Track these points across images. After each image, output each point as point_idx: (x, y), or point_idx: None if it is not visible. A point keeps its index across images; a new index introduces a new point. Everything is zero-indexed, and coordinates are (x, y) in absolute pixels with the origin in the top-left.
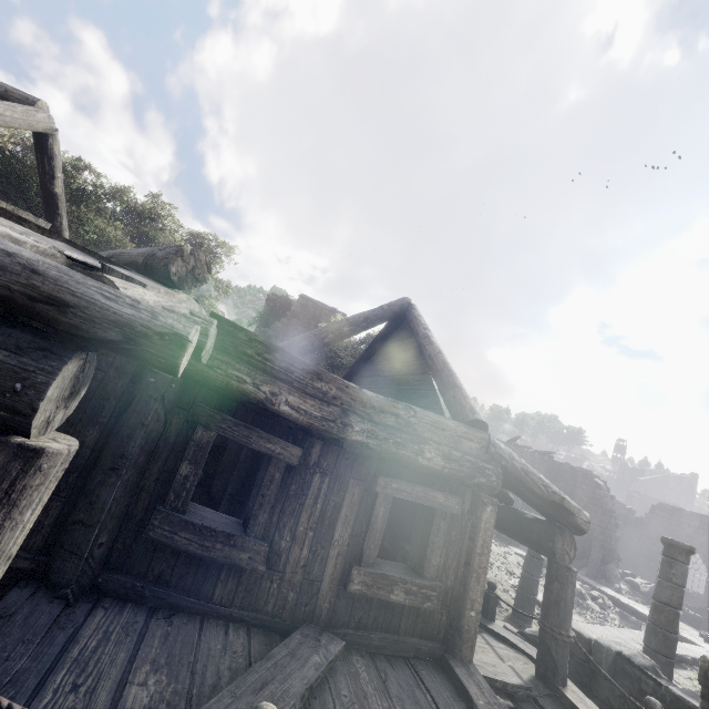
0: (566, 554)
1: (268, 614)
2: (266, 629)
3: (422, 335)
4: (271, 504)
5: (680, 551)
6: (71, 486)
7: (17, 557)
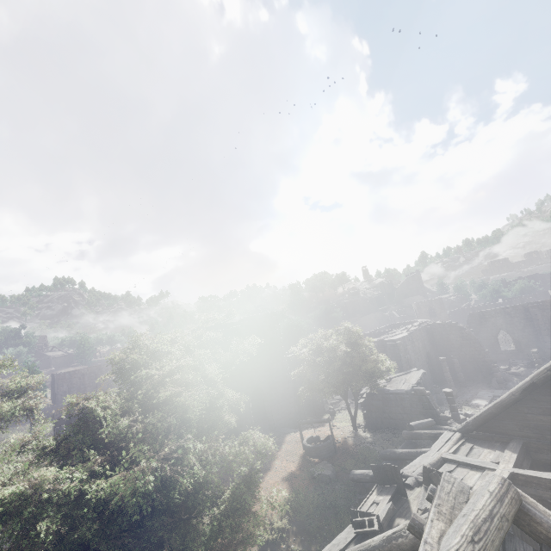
0: None
1: None
2: None
3: None
4: None
5: None
6: None
7: None
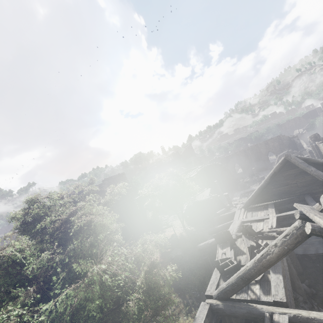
0: None
1: None
2: None
3: None
4: None
5: None
6: None
7: None
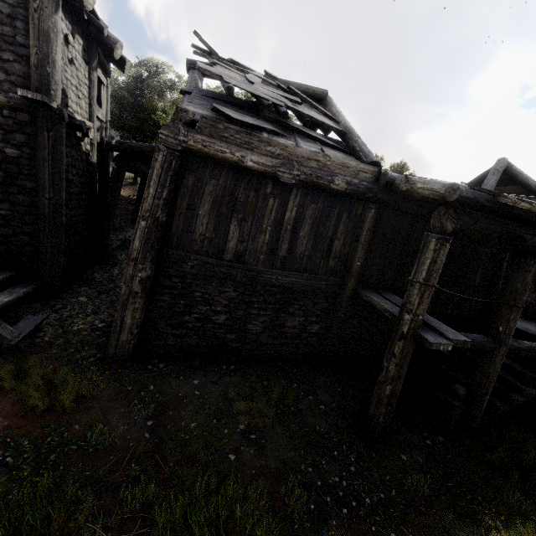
0: None
1: (532, 316)
2: (533, 320)
3: (535, 186)
4: (535, 281)
5: None
6: (486, 284)
7: (480, 306)
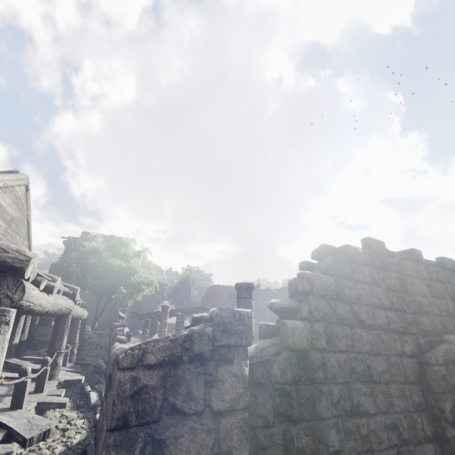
0: (5, 298)
1: None
2: None
3: None
4: None
5: (242, 289)
6: None
7: None
